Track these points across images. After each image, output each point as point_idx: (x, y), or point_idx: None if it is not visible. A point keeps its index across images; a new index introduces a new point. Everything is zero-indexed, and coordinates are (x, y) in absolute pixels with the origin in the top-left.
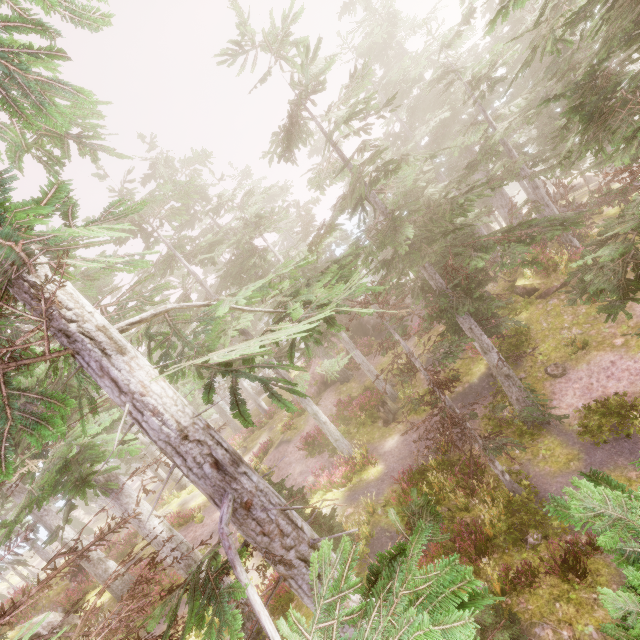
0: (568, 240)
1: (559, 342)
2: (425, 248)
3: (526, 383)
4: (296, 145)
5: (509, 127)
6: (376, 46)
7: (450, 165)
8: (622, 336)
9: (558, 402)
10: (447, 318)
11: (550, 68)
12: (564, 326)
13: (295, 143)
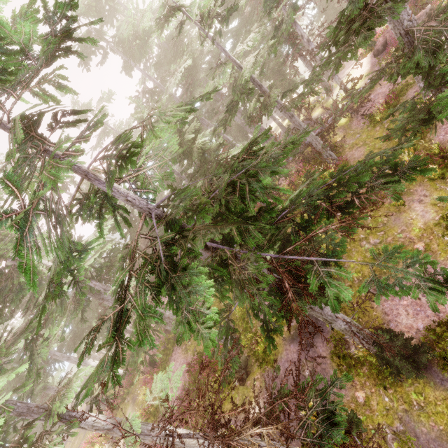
0: (328, 155)
1: (364, 255)
2: (233, 263)
3: (379, 337)
4: None
5: (256, 61)
6: (99, 7)
7: (208, 109)
8: (420, 240)
9: (395, 324)
10: (287, 321)
11: (267, 2)
12: (361, 237)
13: None
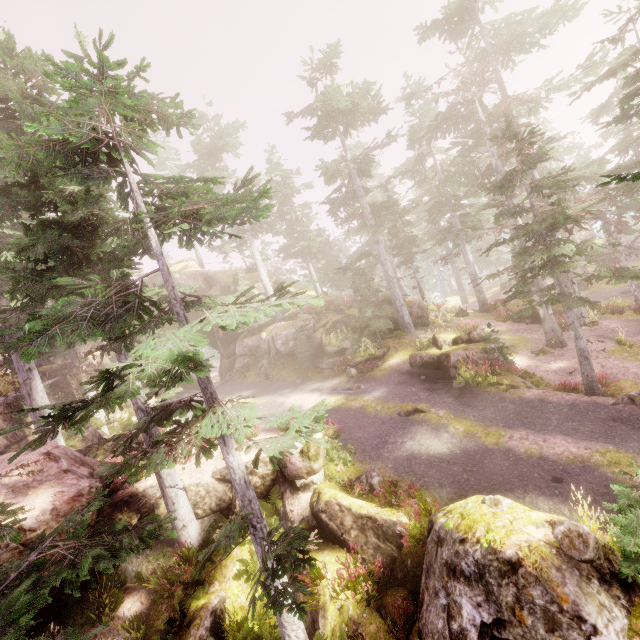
0: None
1: None
2: None
3: None
4: (602, 115)
5: None
6: None
7: None
8: None
9: None
10: None
11: None
12: None
13: (602, 115)
